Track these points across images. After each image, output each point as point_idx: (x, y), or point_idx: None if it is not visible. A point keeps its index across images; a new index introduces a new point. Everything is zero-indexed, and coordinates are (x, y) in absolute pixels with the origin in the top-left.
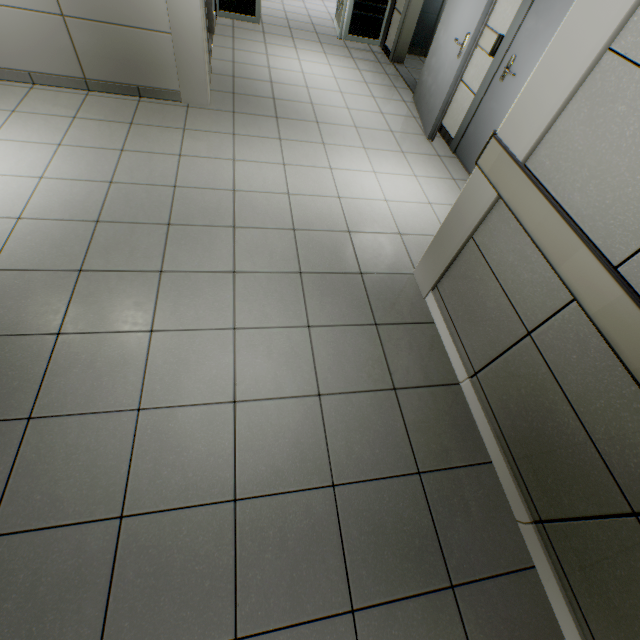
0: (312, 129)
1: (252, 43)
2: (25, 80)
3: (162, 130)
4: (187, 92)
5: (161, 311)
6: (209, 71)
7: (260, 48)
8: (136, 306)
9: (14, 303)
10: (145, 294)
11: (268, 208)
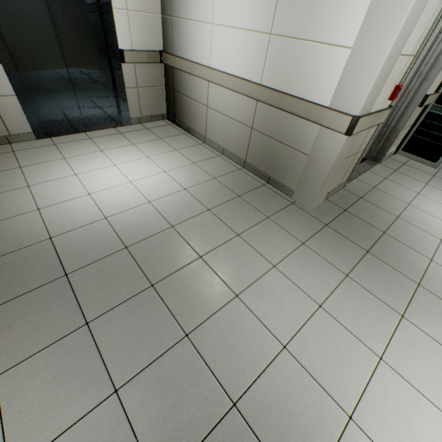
0: (402, 287)
1: (411, 179)
2: (220, 151)
3: (252, 209)
4: (299, 194)
5: (29, 363)
6: (338, 186)
7: (416, 185)
8: (32, 337)
9: (19, 266)
10: (51, 333)
11: (242, 343)
